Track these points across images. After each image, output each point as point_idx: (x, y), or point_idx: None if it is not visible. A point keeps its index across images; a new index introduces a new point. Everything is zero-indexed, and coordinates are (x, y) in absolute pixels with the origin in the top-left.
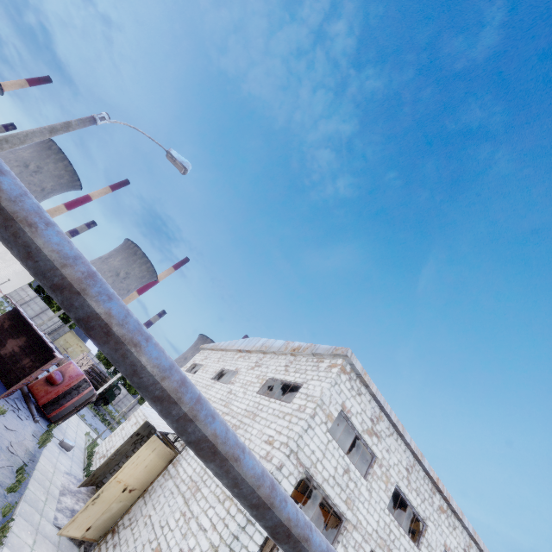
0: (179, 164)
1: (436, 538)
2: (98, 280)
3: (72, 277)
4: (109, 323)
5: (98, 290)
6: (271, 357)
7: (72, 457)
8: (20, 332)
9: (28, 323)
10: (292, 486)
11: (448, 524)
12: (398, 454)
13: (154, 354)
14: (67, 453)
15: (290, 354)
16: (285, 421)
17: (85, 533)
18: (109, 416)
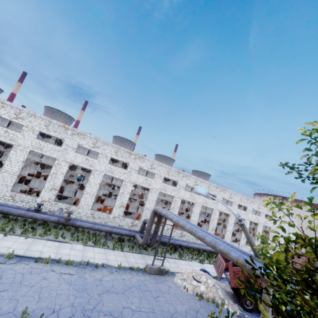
0: None
1: (72, 143)
2: None
3: None
4: None
5: None
6: None
7: None
8: None
9: None
10: None
11: (79, 138)
12: (38, 122)
13: None
14: None
15: None
16: None
17: None
18: None
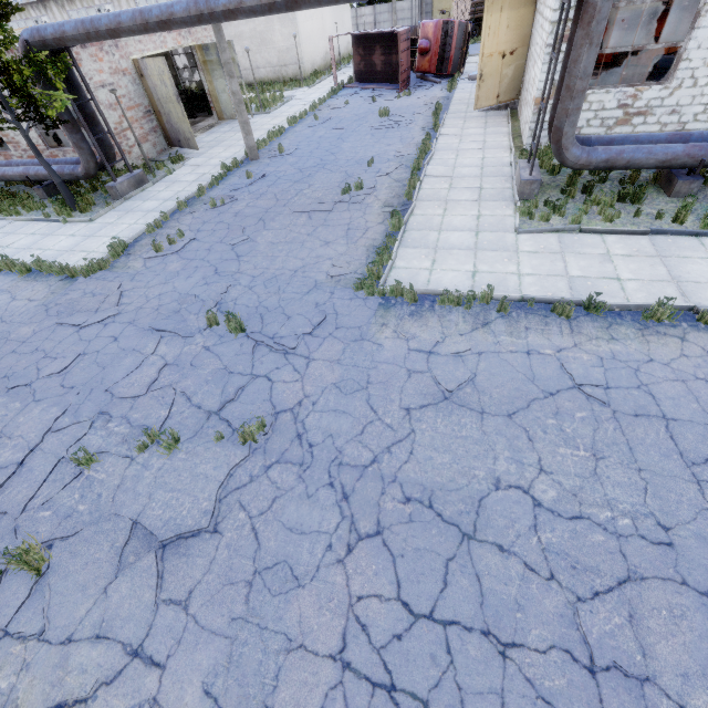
0: None
1: None
2: None
3: (266, 1)
4: None
5: None
6: None
7: None
8: (371, 47)
9: (367, 35)
10: None
11: None
12: None
13: None
14: None
15: None
16: None
17: (498, 100)
18: None
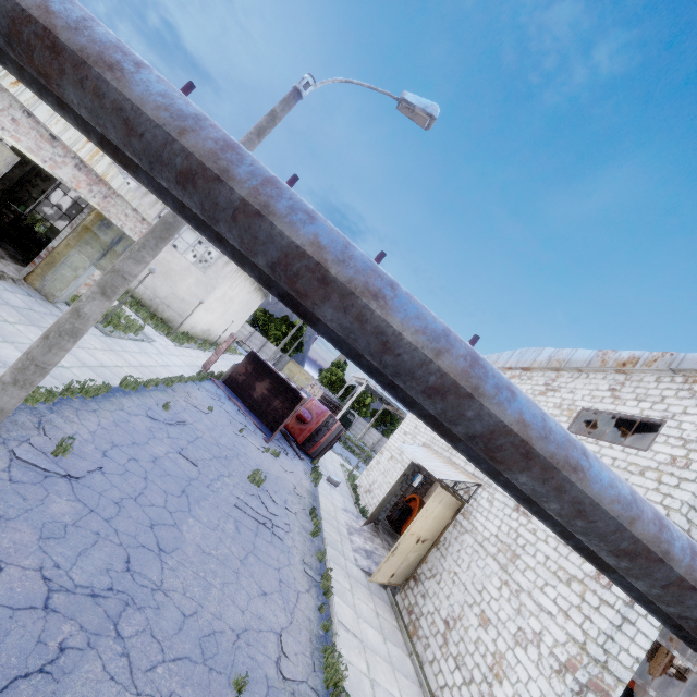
0: (421, 113)
1: None
2: (484, 364)
3: (454, 370)
4: (526, 439)
5: (493, 382)
6: (572, 376)
7: (341, 492)
8: (262, 375)
9: (266, 364)
10: None
11: None
12: None
13: (604, 478)
14: (335, 488)
15: (613, 372)
16: (646, 480)
17: (390, 579)
18: (349, 441)
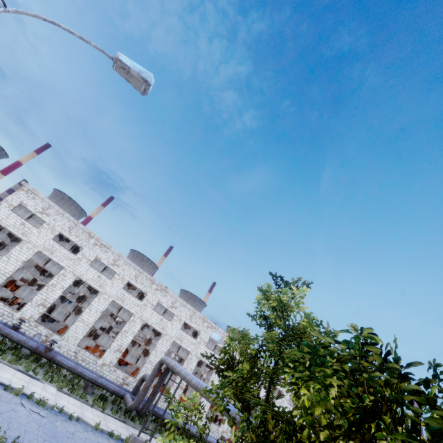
0: None
1: (90, 253)
2: None
3: None
4: None
5: None
6: None
7: None
8: None
9: None
10: None
11: (101, 250)
12: (63, 222)
13: None
14: None
15: None
16: None
17: None
18: None
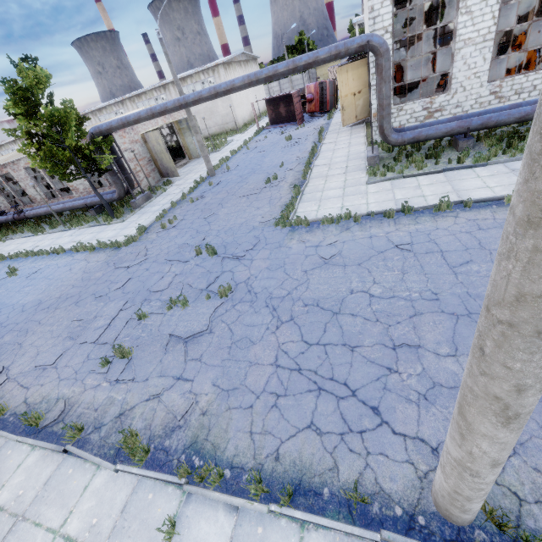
0: None
1: None
2: (216, 87)
3: (214, 93)
4: (226, 90)
5: (218, 88)
6: None
7: None
8: (277, 104)
9: (274, 98)
10: (389, 6)
11: None
12: None
13: (238, 81)
14: None
15: None
16: None
17: (357, 119)
18: None
